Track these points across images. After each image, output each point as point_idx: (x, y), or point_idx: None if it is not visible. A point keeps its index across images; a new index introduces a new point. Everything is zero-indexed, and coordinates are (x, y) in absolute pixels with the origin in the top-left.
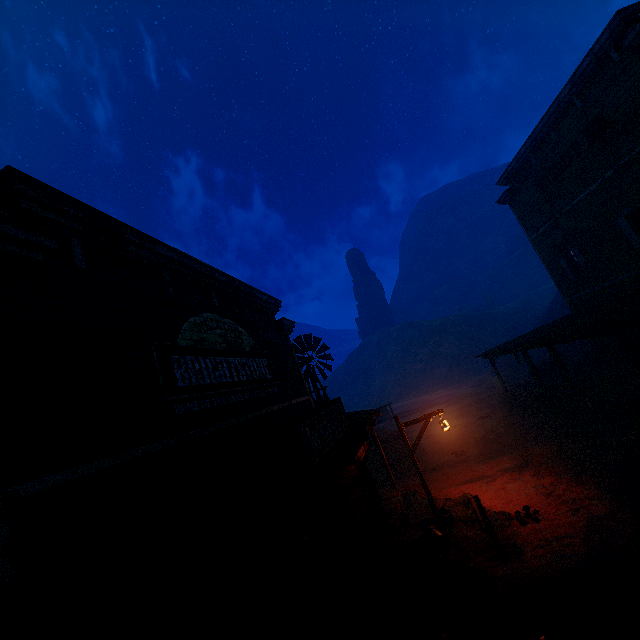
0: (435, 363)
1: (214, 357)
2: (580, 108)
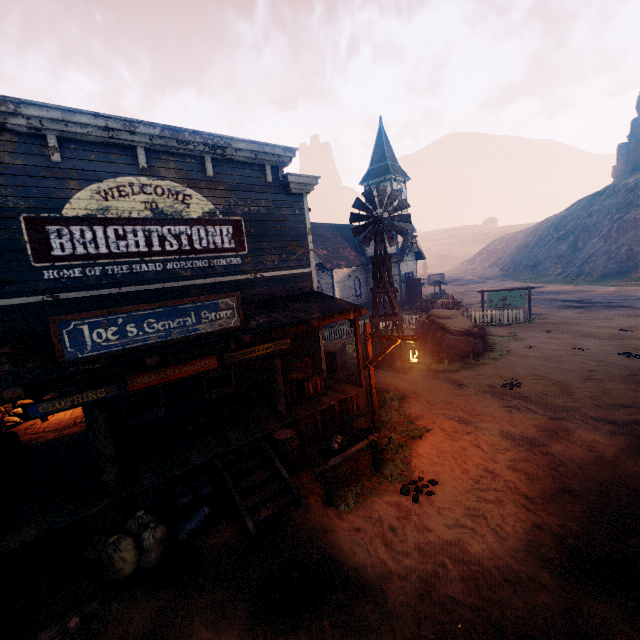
0: None
1: (123, 226)
2: None
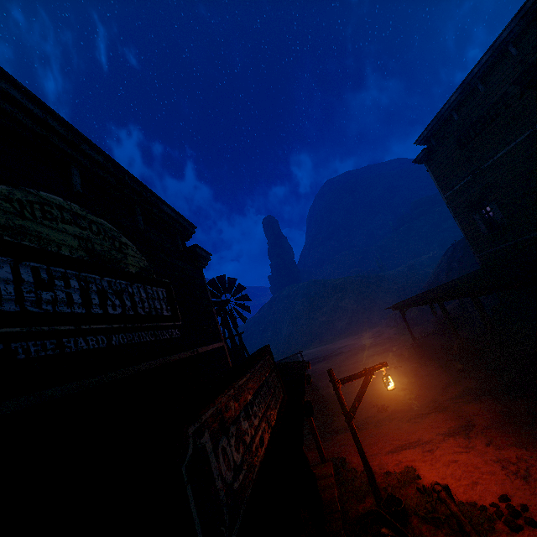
0: (337, 316)
1: (47, 265)
2: (515, 56)
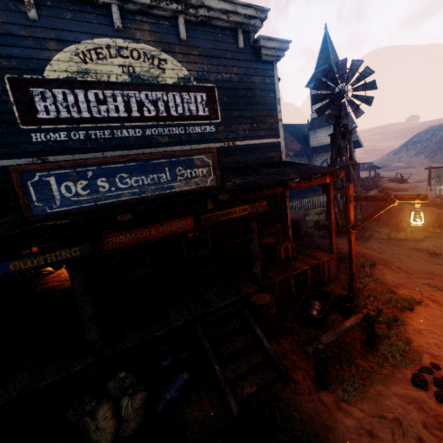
0: None
1: (102, 90)
2: None
